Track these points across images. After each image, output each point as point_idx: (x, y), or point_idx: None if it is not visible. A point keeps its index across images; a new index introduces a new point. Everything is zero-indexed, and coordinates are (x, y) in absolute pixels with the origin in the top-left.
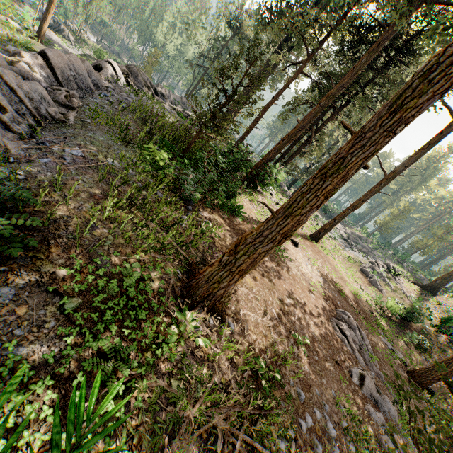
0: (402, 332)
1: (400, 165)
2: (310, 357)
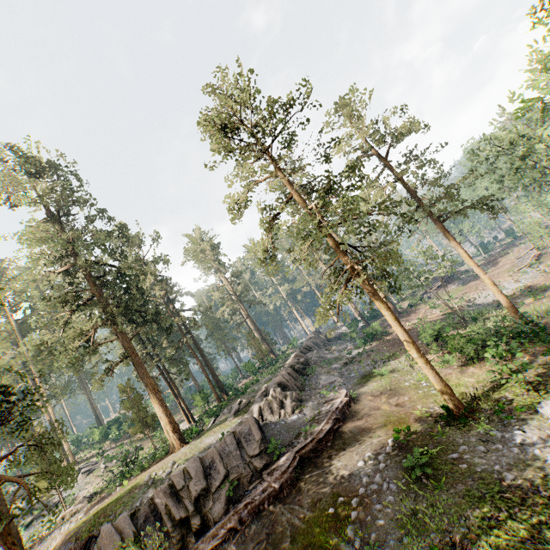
0: None
1: None
2: None
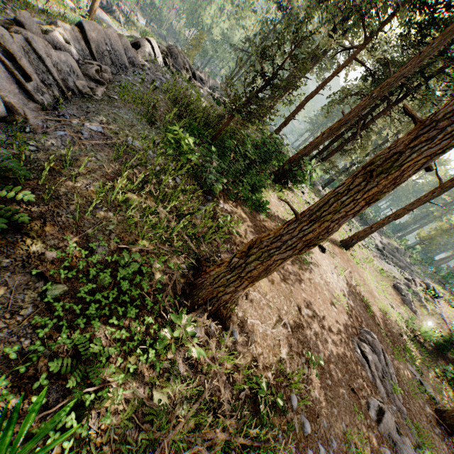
0: (434, 362)
1: None
2: (322, 380)
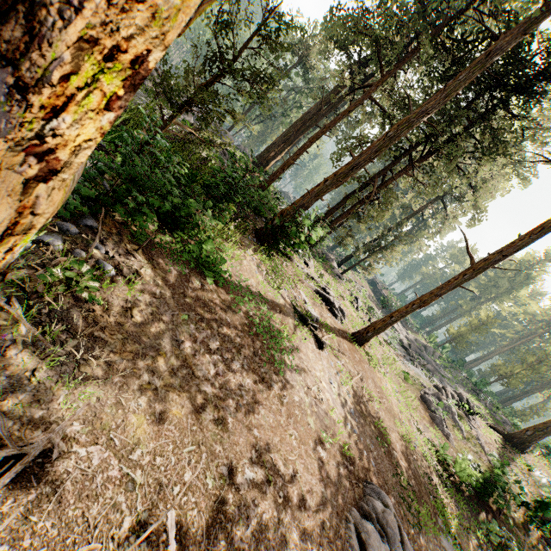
0: (475, 516)
1: (496, 252)
2: None
